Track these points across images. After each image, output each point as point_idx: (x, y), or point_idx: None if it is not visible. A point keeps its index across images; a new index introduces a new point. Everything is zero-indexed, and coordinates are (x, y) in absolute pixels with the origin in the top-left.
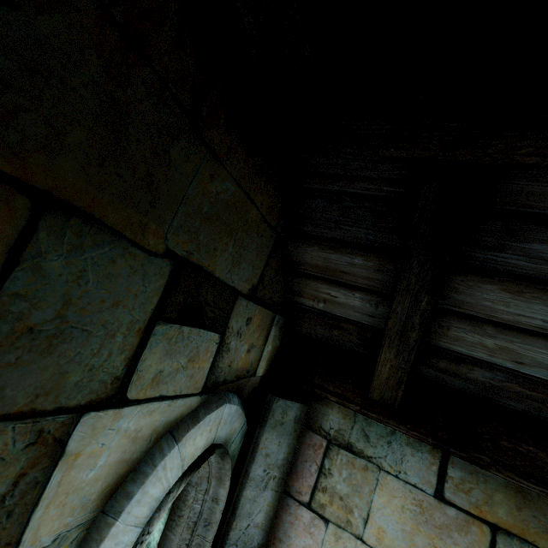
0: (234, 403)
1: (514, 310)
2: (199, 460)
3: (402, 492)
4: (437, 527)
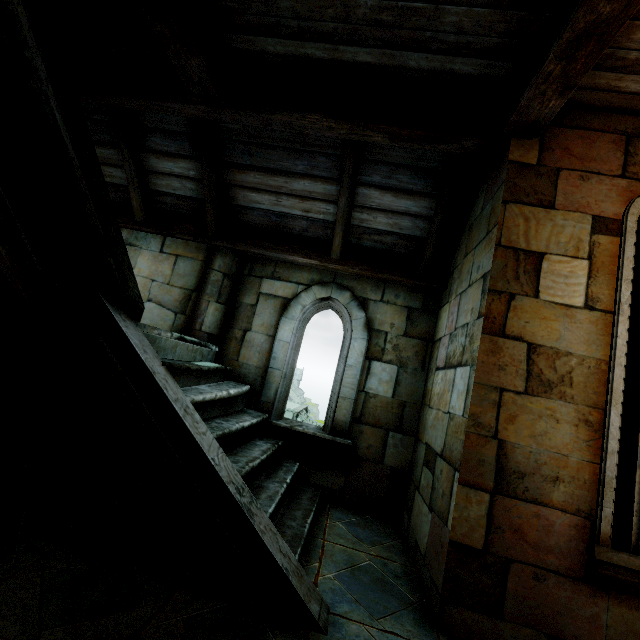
0: None
1: (162, 166)
2: None
3: (149, 254)
4: (159, 261)
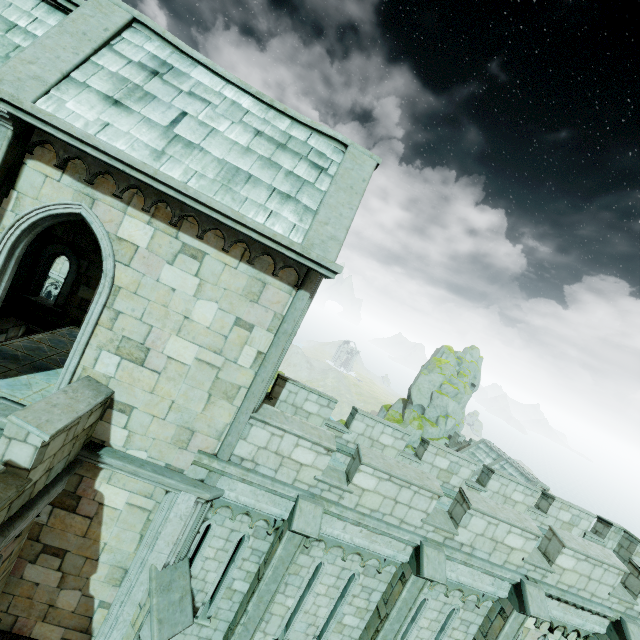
0: None
1: None
2: None
3: None
4: None
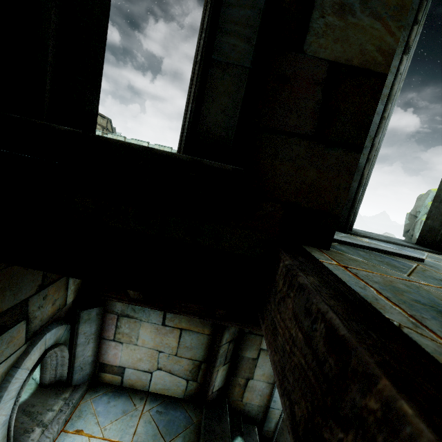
0: (53, 329)
1: None
2: (38, 361)
3: (150, 327)
4: (163, 334)
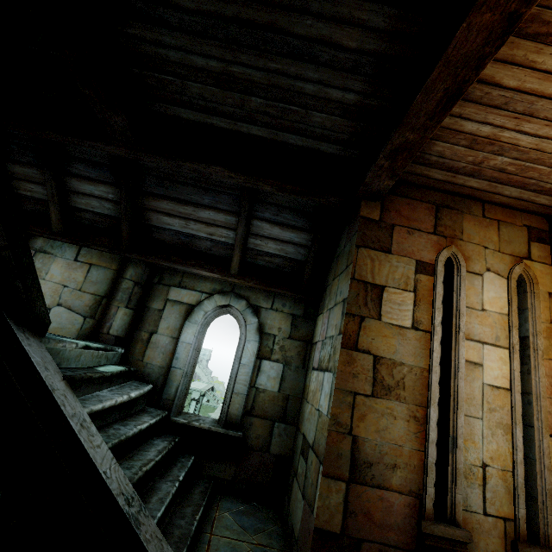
0: None
1: (83, 188)
2: None
3: (63, 262)
4: (73, 269)
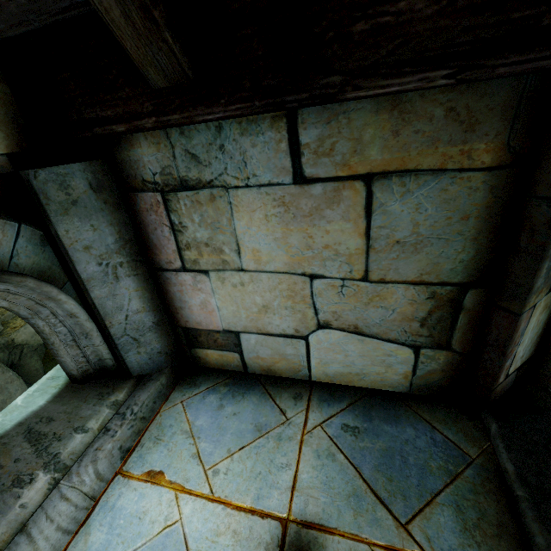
0: None
1: None
2: None
3: (259, 201)
4: (306, 216)
